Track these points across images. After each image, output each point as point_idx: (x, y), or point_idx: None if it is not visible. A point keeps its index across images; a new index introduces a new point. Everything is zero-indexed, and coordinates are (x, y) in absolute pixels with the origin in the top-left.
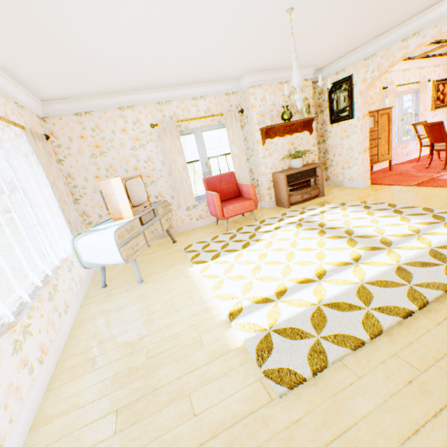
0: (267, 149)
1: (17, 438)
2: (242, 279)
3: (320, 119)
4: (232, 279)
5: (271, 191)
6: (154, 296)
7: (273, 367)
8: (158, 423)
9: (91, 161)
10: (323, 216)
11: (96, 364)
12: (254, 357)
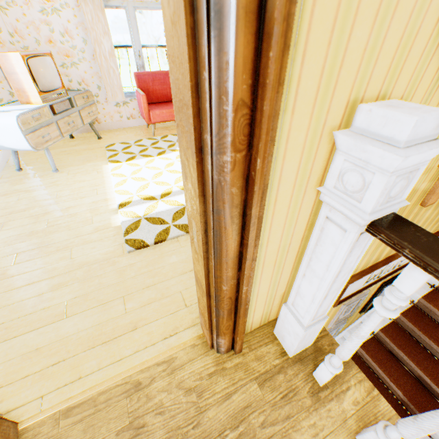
0: None
1: None
2: (143, 181)
3: None
4: (135, 179)
5: None
6: (65, 184)
7: (133, 238)
8: (45, 261)
9: None
10: None
11: (4, 227)
12: (123, 232)
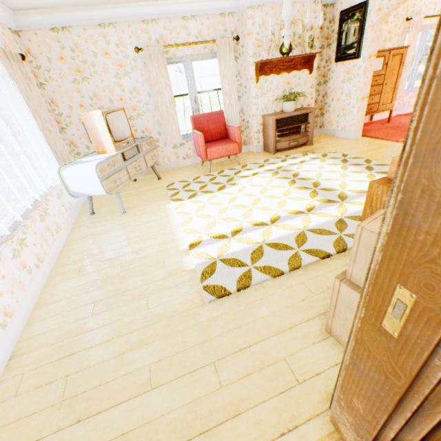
0: (260, 87)
1: (24, 313)
2: (209, 218)
3: (326, 55)
4: (201, 217)
5: (260, 135)
6: (133, 226)
7: (211, 284)
8: (122, 312)
9: (74, 88)
10: (301, 166)
11: (81, 272)
12: (199, 276)
